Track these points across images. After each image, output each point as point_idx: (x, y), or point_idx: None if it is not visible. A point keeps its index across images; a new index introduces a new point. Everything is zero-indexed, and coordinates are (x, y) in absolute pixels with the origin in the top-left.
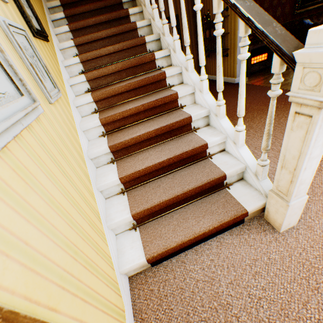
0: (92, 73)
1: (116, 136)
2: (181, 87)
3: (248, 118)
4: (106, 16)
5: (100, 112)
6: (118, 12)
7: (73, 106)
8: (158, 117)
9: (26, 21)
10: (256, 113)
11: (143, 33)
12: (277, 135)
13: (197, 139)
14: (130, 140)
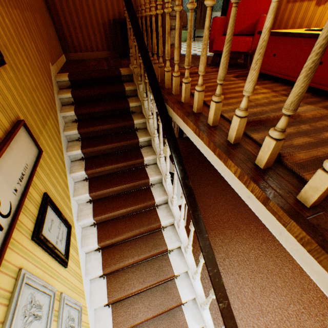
0: (105, 242)
1: (120, 314)
2: (178, 258)
3: (227, 239)
4: (122, 164)
5: (108, 281)
6: (134, 161)
7: (86, 283)
8: (156, 287)
9: (62, 263)
10: (233, 233)
11: (154, 181)
12: (244, 276)
13: (183, 323)
14: (132, 326)
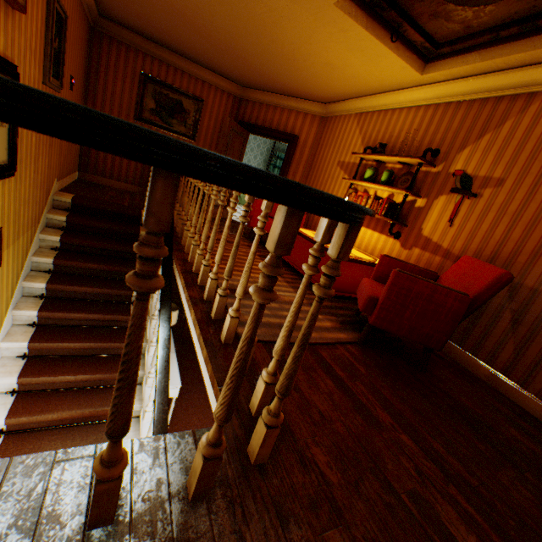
0: (19, 418)
1: None
2: None
3: None
4: (98, 315)
5: None
6: (116, 316)
7: None
8: None
9: None
10: None
11: None
12: None
13: None
14: None
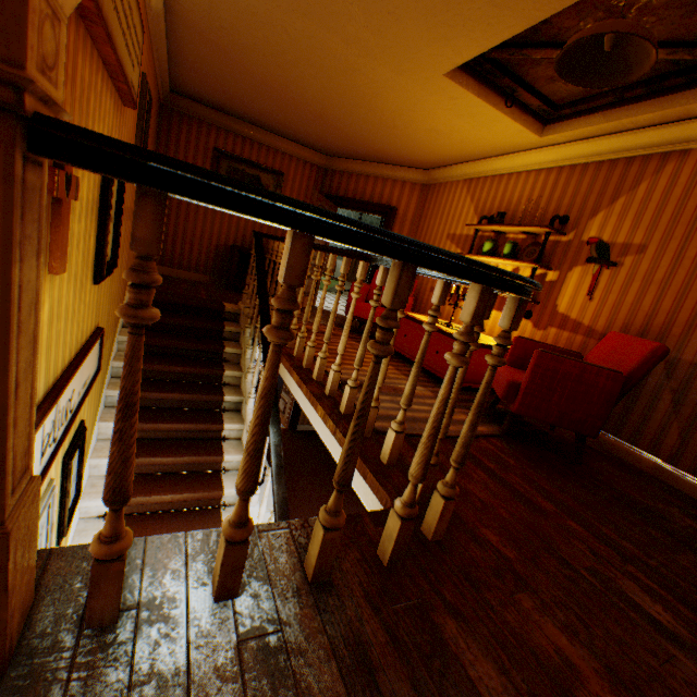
0: None
1: None
2: None
3: None
4: (189, 425)
5: None
6: (209, 425)
7: None
8: None
9: (60, 532)
10: None
11: (230, 464)
12: None
13: None
14: None
